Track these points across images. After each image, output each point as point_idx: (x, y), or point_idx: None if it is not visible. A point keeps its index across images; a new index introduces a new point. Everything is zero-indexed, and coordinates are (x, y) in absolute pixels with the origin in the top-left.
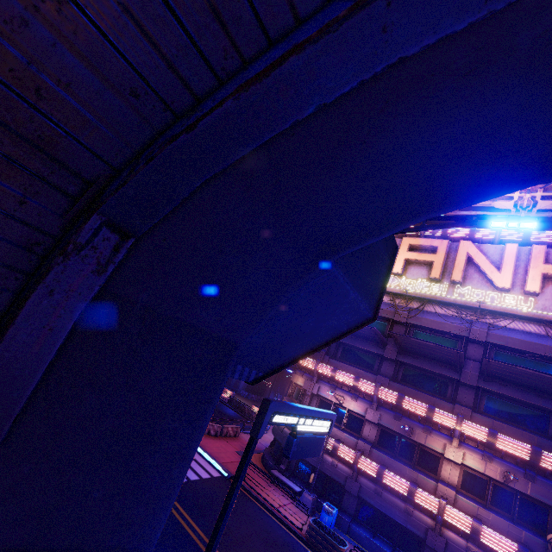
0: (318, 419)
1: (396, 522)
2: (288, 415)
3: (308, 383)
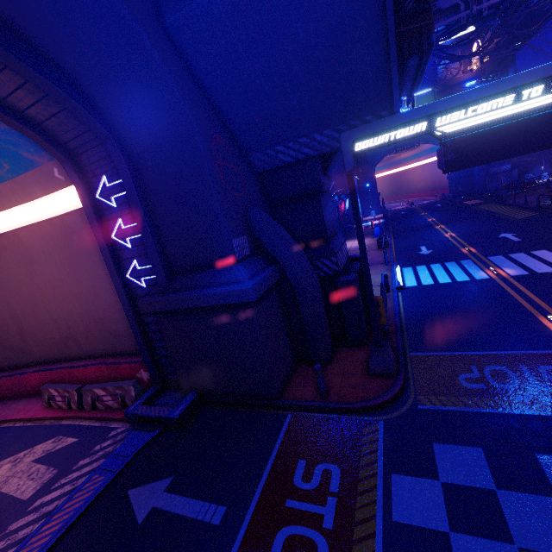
0: (508, 93)
1: None
2: (391, 130)
3: None
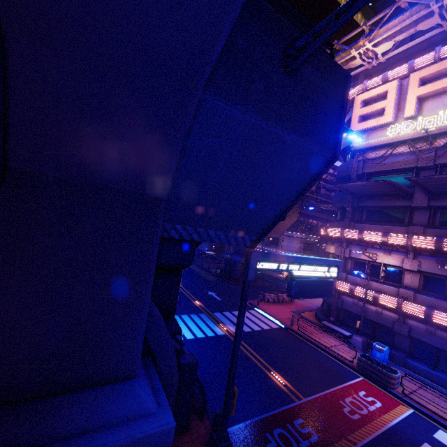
0: (318, 266)
1: None
2: (277, 262)
3: (338, 249)
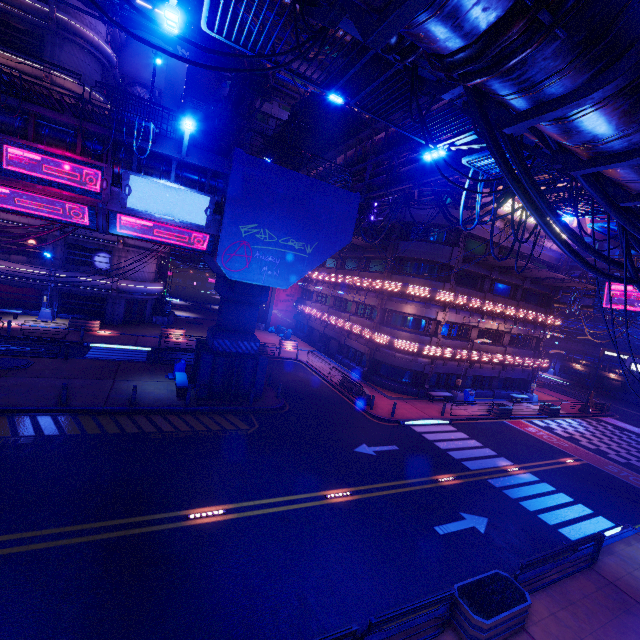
0: None
1: (482, 376)
2: None
3: (442, 315)
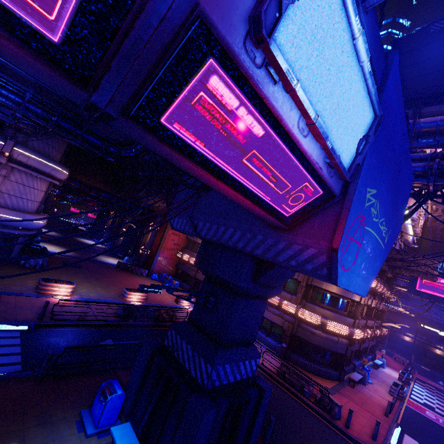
0: None
1: None
2: None
3: (364, 298)
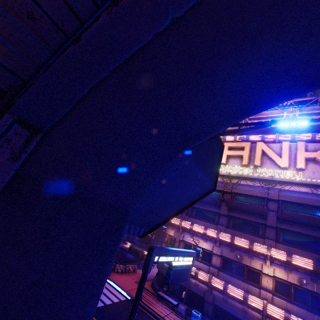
0: (185, 256)
1: (238, 318)
2: (166, 255)
3: (176, 233)
